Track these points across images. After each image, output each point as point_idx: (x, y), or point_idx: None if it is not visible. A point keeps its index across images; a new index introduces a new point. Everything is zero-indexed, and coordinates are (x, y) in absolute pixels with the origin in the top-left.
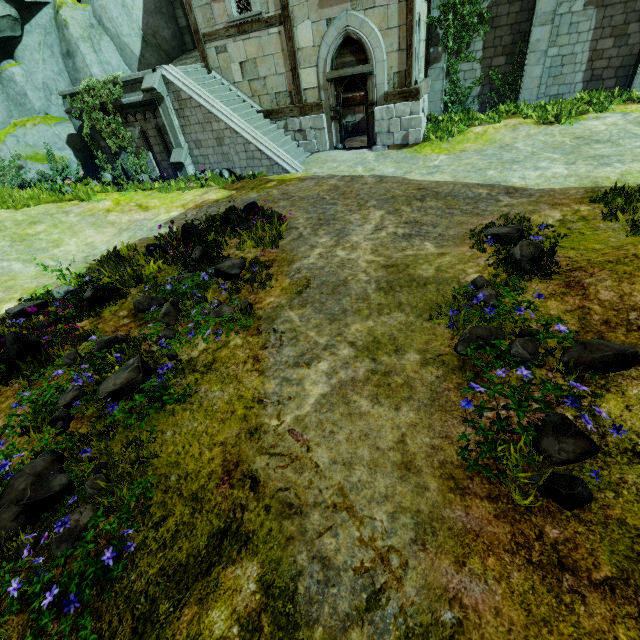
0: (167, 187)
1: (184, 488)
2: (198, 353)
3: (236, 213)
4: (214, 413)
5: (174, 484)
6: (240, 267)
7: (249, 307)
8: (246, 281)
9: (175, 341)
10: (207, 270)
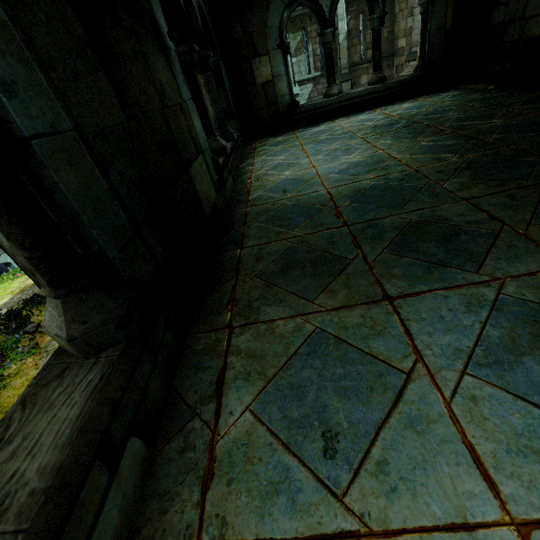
0: (0, 281)
1: (3, 411)
2: (13, 370)
3: (38, 296)
4: (17, 388)
5: (0, 411)
6: (36, 327)
7: (37, 345)
8: (39, 332)
9: (2, 369)
10: (19, 333)
